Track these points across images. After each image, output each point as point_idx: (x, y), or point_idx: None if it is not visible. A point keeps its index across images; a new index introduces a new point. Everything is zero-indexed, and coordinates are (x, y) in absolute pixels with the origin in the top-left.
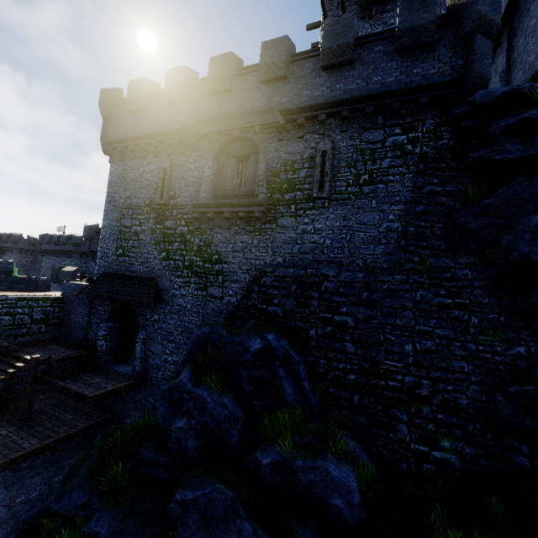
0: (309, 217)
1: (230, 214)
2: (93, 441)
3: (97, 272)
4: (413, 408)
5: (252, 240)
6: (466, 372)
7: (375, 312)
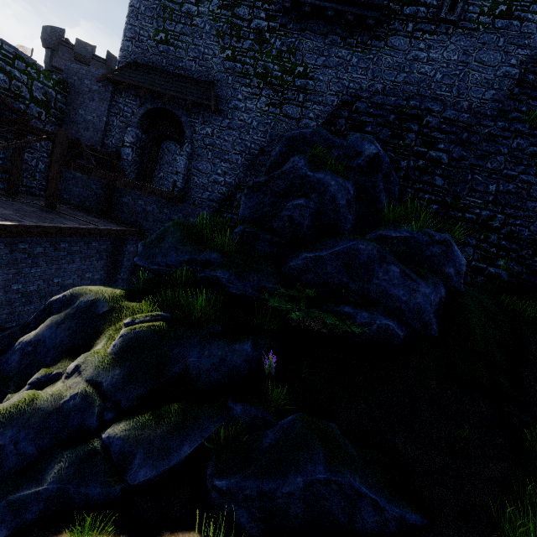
0: (426, 42)
1: (333, 15)
2: (121, 252)
3: (123, 60)
4: (482, 236)
5: (351, 57)
6: (536, 211)
7: (469, 153)
